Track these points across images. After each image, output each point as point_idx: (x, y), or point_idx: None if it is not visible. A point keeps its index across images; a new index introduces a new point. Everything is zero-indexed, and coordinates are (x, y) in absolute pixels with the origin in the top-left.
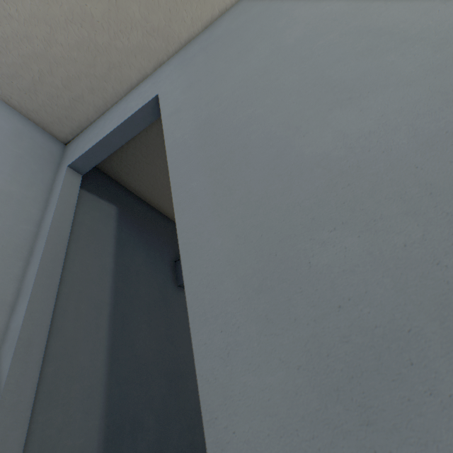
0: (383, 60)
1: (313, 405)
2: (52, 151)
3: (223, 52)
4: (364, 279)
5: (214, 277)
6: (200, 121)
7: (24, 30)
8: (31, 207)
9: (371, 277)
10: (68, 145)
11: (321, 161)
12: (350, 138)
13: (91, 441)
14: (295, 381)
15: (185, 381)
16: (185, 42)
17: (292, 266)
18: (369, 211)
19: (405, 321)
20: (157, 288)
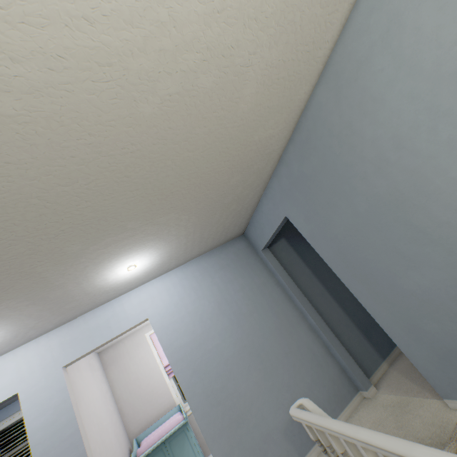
0: (424, 250)
1: (437, 360)
2: (245, 245)
3: (314, 197)
4: (442, 336)
5: (389, 325)
6: (334, 250)
7: (216, 232)
8: (271, 279)
9: (443, 336)
10: (245, 234)
11: (412, 293)
12: (421, 287)
13: (360, 337)
14: (430, 355)
15: None
16: (271, 173)
17: (417, 327)
18: (437, 317)
19: (455, 347)
20: None
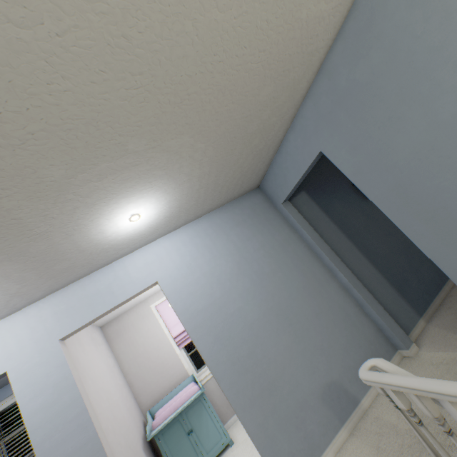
0: None
1: None
2: (262, 199)
3: (367, 115)
4: None
5: None
6: (390, 184)
7: (232, 178)
8: (293, 236)
9: None
10: (260, 187)
11: None
12: None
13: (394, 295)
14: None
15: (411, 248)
16: (305, 93)
17: None
18: None
19: None
20: (360, 214)
